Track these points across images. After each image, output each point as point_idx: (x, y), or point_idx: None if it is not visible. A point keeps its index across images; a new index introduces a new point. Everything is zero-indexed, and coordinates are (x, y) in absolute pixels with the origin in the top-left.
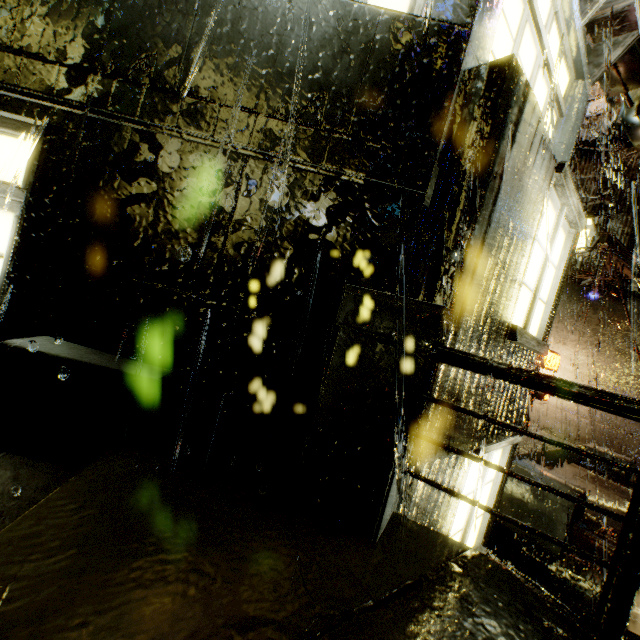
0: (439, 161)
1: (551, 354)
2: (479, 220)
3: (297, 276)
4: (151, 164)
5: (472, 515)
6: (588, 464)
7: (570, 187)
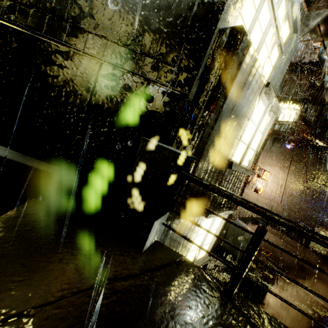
0: (200, 77)
1: (266, 172)
2: (214, 111)
3: (123, 129)
4: (51, 61)
5: (203, 243)
6: (271, 224)
7: (272, 95)
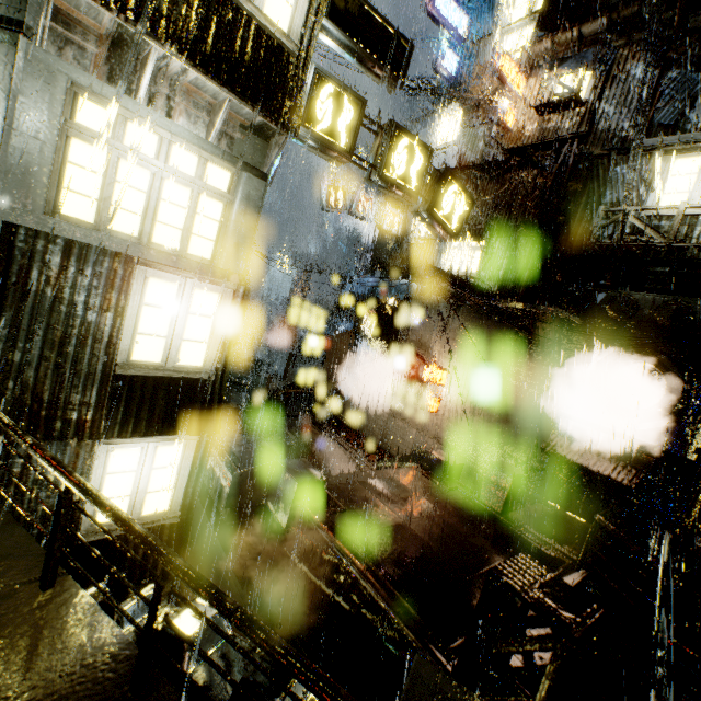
0: None
1: (433, 370)
2: (7, 310)
3: None
4: None
5: (139, 487)
6: (426, 467)
7: (168, 269)
